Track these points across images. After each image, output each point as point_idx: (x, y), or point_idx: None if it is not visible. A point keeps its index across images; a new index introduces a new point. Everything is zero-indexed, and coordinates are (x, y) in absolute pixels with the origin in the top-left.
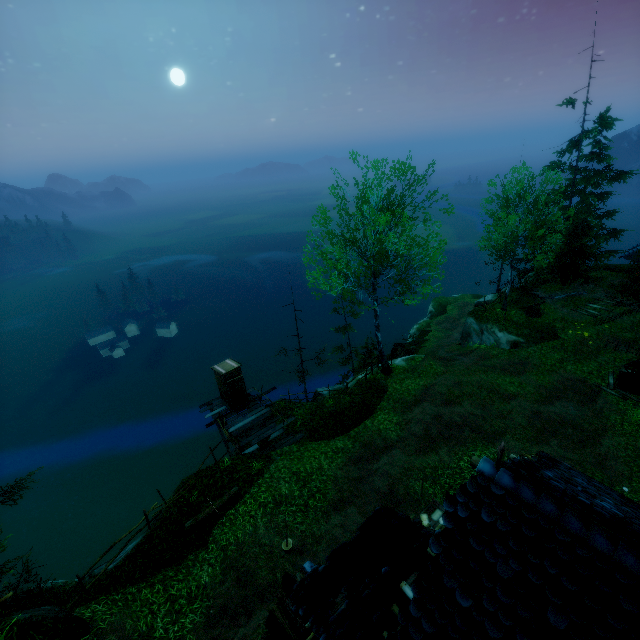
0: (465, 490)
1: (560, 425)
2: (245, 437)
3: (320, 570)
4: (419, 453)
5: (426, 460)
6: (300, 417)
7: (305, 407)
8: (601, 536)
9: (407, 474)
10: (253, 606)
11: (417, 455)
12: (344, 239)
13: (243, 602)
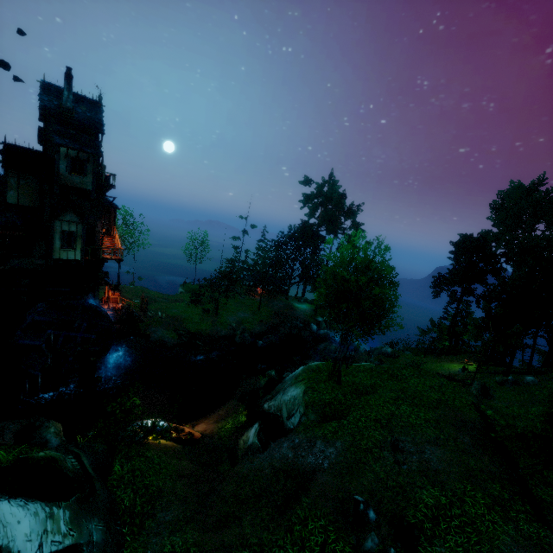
0: None
1: (151, 299)
2: None
3: None
4: None
5: None
6: None
7: None
8: None
9: None
10: None
11: None
12: None
13: None
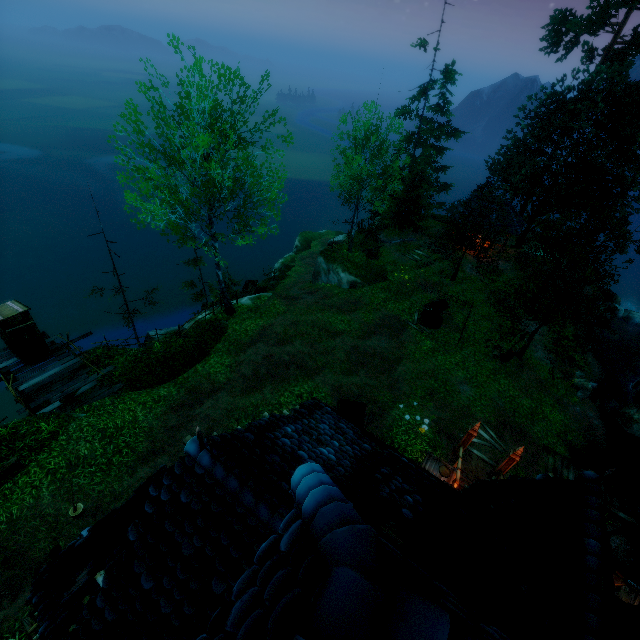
0: (172, 472)
1: (371, 357)
2: (42, 394)
3: (76, 545)
4: (244, 394)
5: (250, 400)
6: (121, 366)
7: (129, 354)
8: (265, 507)
9: (229, 415)
10: (22, 584)
11: (242, 396)
12: (165, 157)
13: (9, 583)
